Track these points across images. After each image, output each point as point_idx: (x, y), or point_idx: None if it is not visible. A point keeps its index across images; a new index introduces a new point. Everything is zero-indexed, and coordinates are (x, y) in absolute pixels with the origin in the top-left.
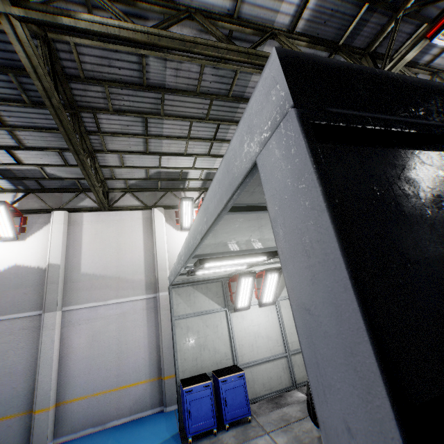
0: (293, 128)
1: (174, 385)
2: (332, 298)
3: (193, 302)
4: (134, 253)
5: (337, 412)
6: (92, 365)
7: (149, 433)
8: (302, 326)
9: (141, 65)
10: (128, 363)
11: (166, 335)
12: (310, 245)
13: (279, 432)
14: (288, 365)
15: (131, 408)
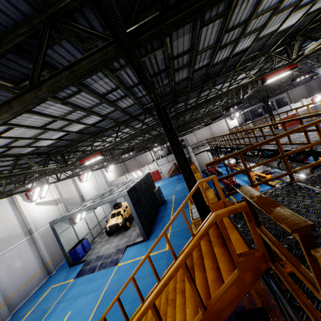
0: (128, 196)
1: (52, 265)
2: (130, 203)
3: (62, 227)
4: (12, 221)
5: (131, 207)
6: (14, 278)
7: (58, 276)
8: (129, 204)
9: None
10: (30, 269)
11: (43, 249)
12: (129, 201)
13: (101, 243)
14: (91, 234)
15: (38, 283)
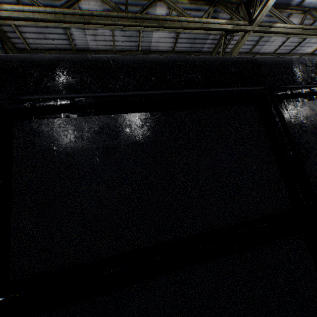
0: None
1: None
2: None
3: None
4: None
5: None
6: None
7: None
8: None
9: (67, 35)
10: None
11: None
12: None
13: None
14: None
15: None
